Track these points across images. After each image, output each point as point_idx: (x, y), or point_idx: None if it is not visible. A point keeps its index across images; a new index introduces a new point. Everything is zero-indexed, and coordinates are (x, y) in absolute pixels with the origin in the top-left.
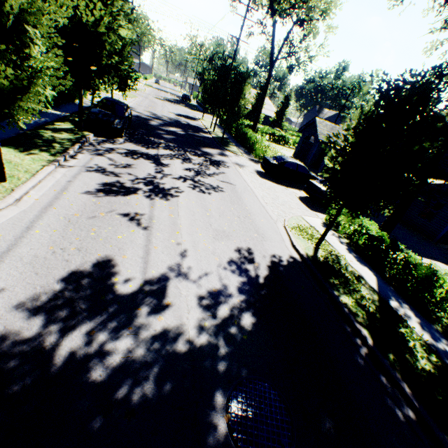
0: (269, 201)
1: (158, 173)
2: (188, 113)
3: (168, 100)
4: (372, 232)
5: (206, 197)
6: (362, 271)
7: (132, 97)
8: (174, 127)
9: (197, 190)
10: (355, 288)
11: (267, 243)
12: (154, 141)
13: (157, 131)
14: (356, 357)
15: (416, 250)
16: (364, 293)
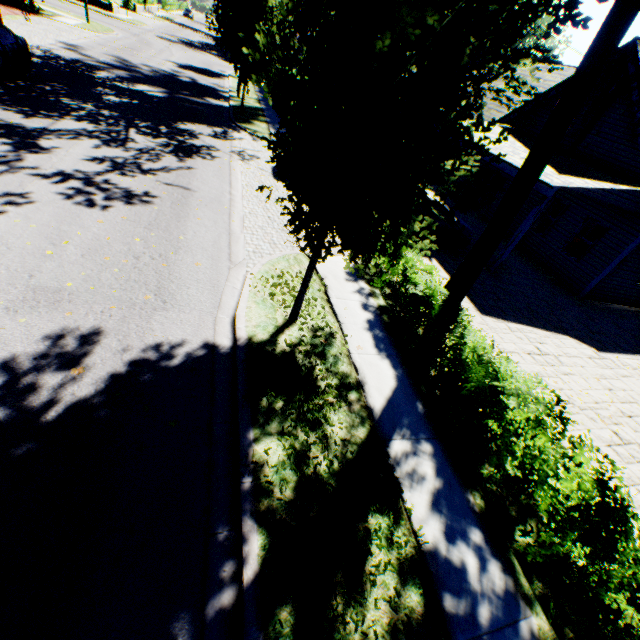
0: (253, 225)
1: (0, 164)
2: (212, 66)
3: (186, 43)
4: (414, 289)
5: (87, 214)
6: (370, 371)
7: (99, 31)
8: (152, 84)
9: (75, 201)
10: (318, 416)
11: (166, 316)
12: (66, 104)
13: (96, 88)
14: (179, 628)
15: (533, 314)
16: (336, 427)
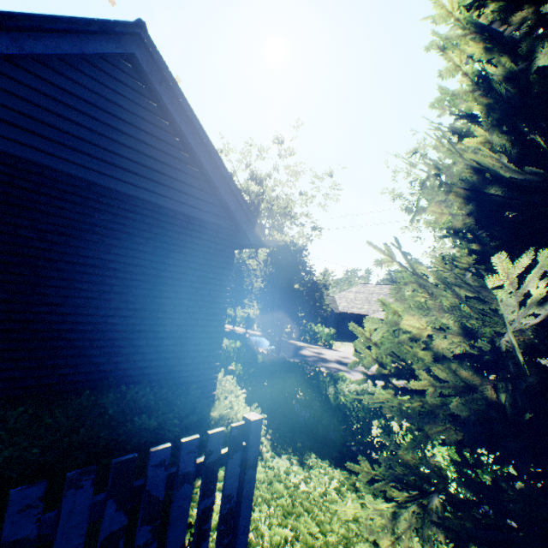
0: None
1: None
2: None
3: None
4: None
5: None
6: None
7: None
8: None
9: None
10: None
11: None
12: None
13: None
14: None
15: None
16: None
